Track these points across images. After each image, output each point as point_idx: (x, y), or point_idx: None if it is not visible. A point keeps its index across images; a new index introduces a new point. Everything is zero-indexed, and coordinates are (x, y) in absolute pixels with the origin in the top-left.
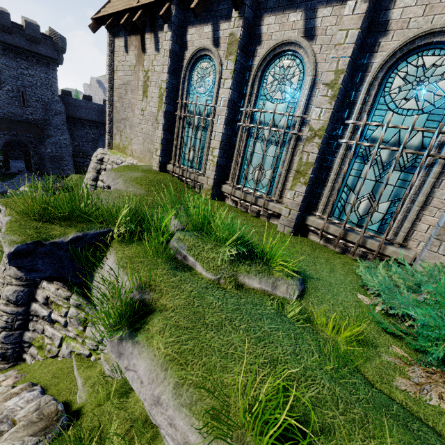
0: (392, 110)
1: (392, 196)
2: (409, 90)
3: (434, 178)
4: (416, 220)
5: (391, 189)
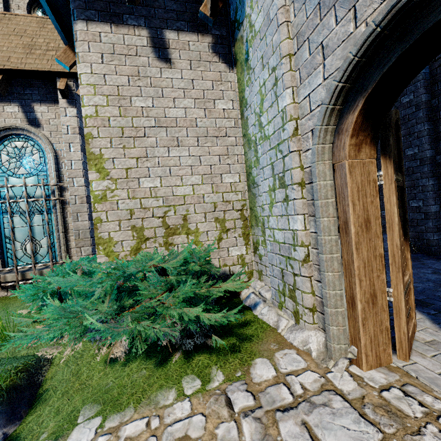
0: (12, 176)
1: (46, 232)
2: (16, 162)
3: (60, 212)
4: (68, 242)
5: (42, 228)
